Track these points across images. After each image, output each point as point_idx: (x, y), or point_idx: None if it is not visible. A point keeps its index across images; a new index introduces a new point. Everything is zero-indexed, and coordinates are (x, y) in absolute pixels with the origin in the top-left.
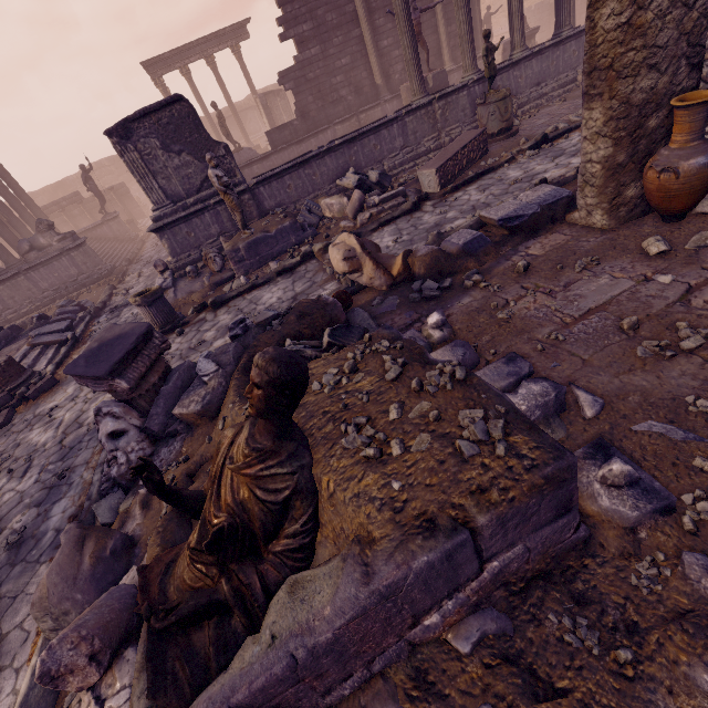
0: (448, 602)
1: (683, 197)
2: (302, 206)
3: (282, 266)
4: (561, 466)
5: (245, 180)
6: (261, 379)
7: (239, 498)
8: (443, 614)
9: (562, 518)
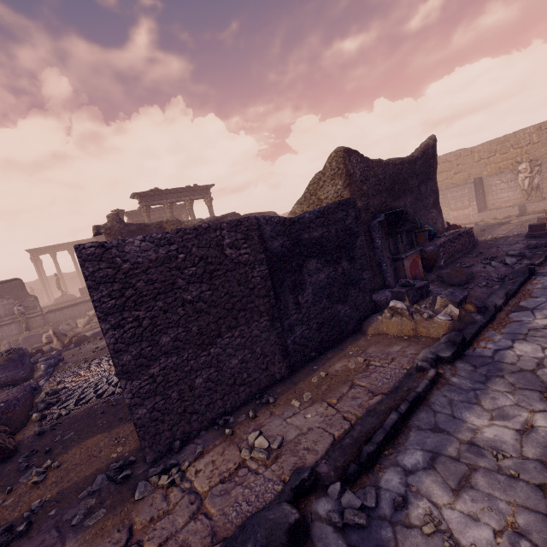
0: None
1: None
2: (64, 322)
3: (36, 346)
4: (13, 356)
5: (41, 311)
6: None
7: None
8: None
9: (17, 370)
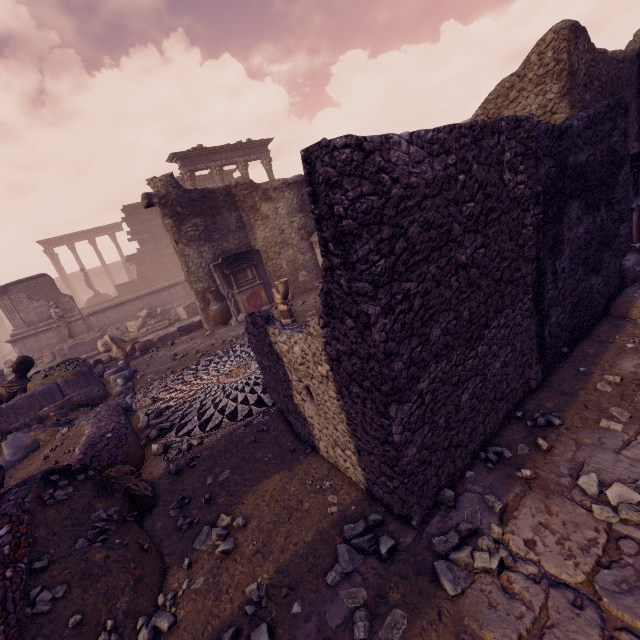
0: (52, 405)
1: (217, 318)
2: (112, 326)
3: (87, 355)
4: (83, 369)
5: (80, 314)
6: (17, 361)
7: (2, 393)
8: (50, 407)
9: (91, 386)
